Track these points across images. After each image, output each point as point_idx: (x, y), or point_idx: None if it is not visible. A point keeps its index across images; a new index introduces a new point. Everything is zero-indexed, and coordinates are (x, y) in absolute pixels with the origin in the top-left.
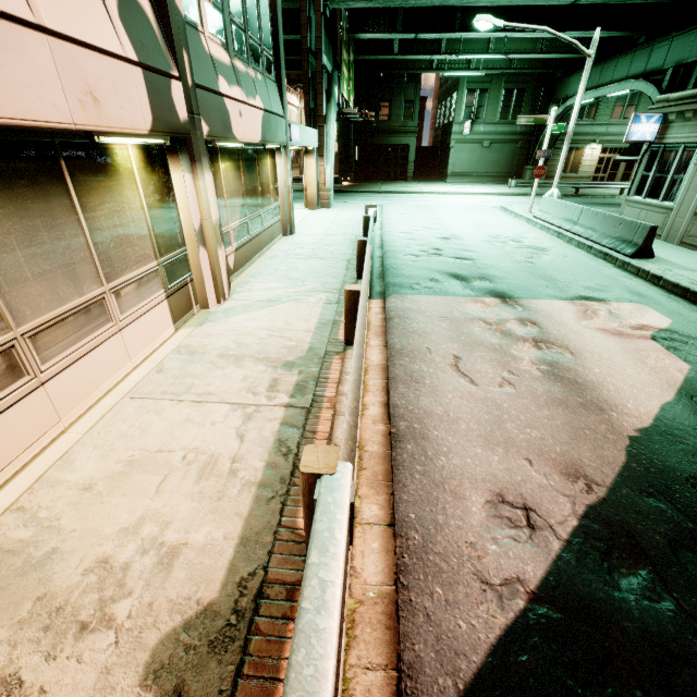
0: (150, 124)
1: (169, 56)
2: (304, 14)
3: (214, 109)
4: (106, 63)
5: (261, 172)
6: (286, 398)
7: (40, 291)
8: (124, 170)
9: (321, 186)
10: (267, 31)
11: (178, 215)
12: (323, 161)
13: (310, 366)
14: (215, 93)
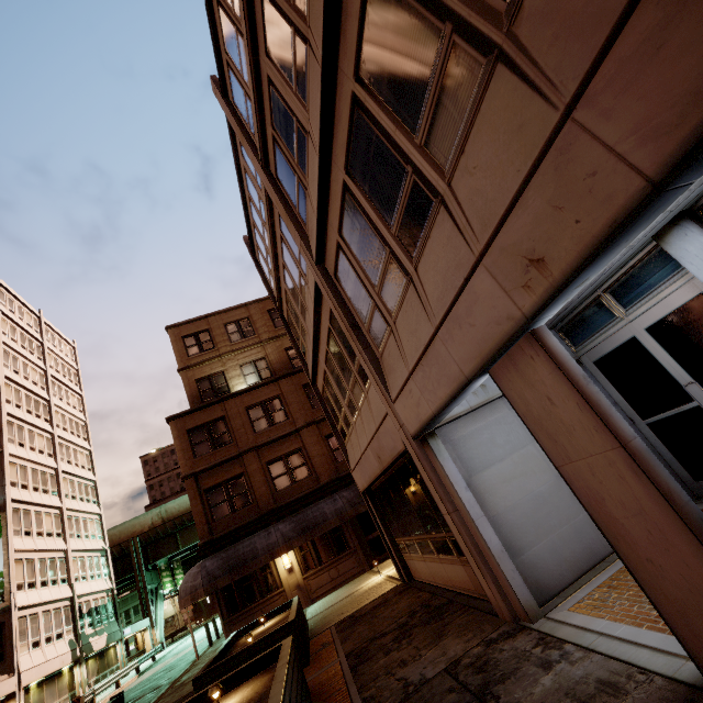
0: (72, 661)
1: (77, 644)
2: (137, 577)
3: (88, 647)
4: (66, 654)
5: (108, 655)
6: (96, 702)
7: (50, 701)
8: (65, 673)
9: (155, 642)
10: (111, 608)
11: (75, 680)
12: (154, 629)
13: (105, 697)
14: (88, 643)
